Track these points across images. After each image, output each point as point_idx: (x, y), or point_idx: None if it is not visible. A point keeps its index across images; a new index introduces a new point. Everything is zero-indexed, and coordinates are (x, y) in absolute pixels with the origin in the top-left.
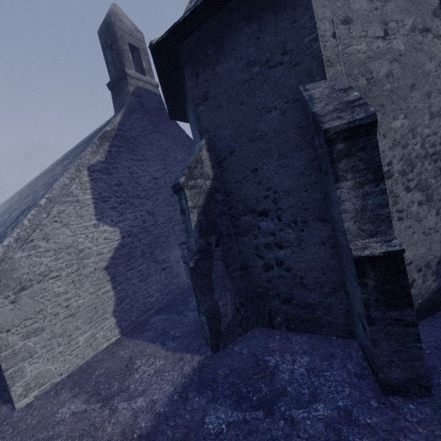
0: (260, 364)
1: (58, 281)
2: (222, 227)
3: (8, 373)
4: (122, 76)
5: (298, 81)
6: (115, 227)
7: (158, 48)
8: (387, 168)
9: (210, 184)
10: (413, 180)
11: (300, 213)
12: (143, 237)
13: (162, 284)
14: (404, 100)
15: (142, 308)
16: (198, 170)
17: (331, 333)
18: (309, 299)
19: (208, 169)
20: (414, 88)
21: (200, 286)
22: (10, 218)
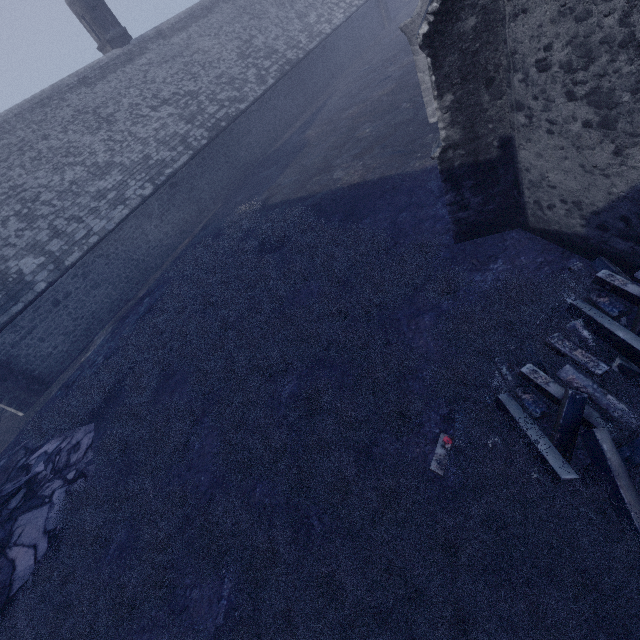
0: None
1: None
2: None
3: (425, 100)
4: None
5: None
6: None
7: None
8: (543, 55)
9: None
10: (584, 84)
11: None
12: None
13: None
14: None
15: None
16: None
17: None
18: None
19: None
20: None
21: None
22: None
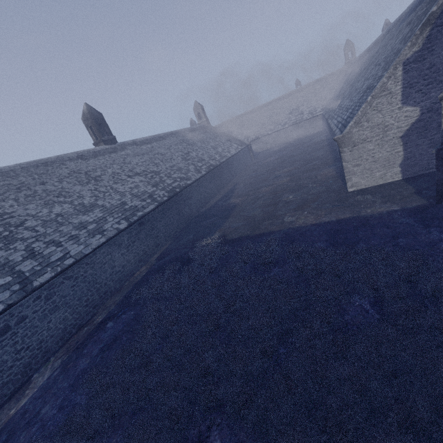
0: None
1: (370, 144)
2: None
3: (346, 178)
4: None
5: None
6: (416, 107)
7: None
8: None
9: None
10: None
11: None
12: None
13: None
14: None
15: (424, 166)
16: None
17: None
18: None
19: None
20: None
21: (437, 166)
22: (362, 90)
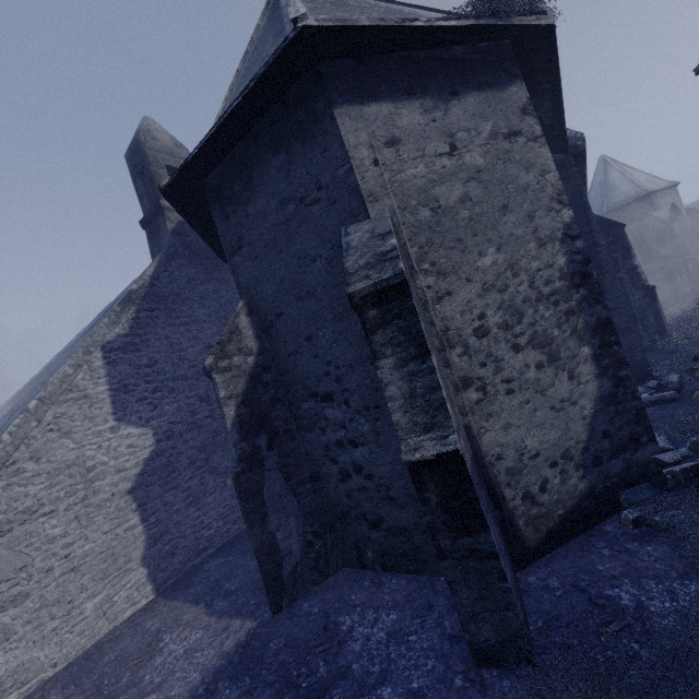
0: (330, 628)
1: (54, 519)
2: (277, 420)
3: None
4: (158, 210)
5: (340, 222)
6: (145, 428)
7: (173, 190)
8: (479, 323)
9: (254, 361)
10: (524, 334)
11: (371, 395)
12: (192, 437)
13: (227, 506)
14: (494, 229)
15: (192, 548)
16: (233, 344)
17: (438, 572)
18: (401, 520)
19: (250, 341)
20: (507, 210)
21: (245, 513)
22: (7, 424)
